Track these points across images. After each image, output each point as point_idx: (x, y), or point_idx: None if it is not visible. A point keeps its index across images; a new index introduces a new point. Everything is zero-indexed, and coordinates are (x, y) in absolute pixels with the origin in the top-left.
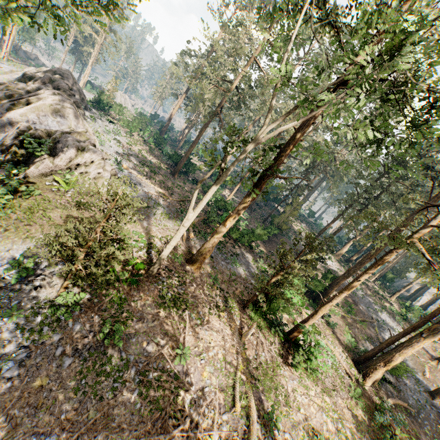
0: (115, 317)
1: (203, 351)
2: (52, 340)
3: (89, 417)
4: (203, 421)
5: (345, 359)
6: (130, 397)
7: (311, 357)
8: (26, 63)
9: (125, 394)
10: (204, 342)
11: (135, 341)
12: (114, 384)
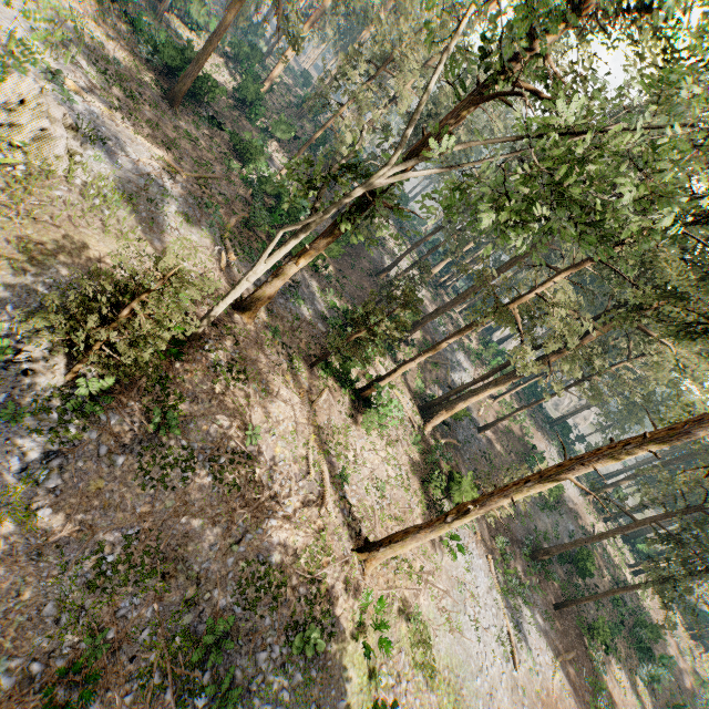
0: (161, 401)
1: (273, 427)
2: (88, 440)
3: (167, 507)
4: (283, 492)
5: (412, 408)
6: (204, 483)
7: (383, 416)
8: None
9: (198, 482)
10: (273, 416)
11: (194, 427)
12: (183, 474)
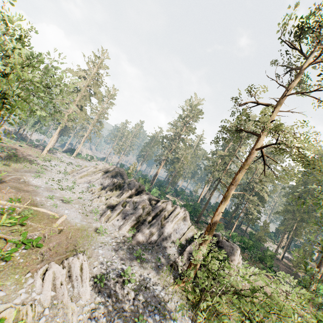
0: None
1: None
2: None
3: None
4: None
5: None
6: None
7: None
8: (38, 148)
9: None
10: None
11: None
12: None
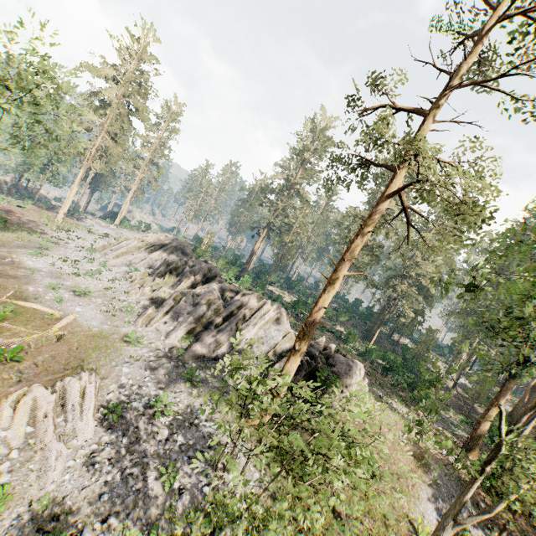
0: None
1: None
2: None
3: None
4: None
5: None
6: None
7: None
8: (54, 210)
9: None
10: None
11: None
12: None
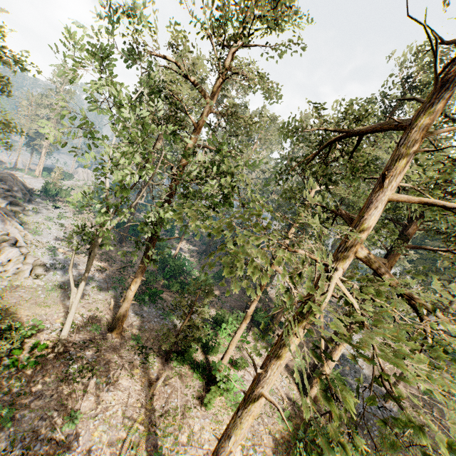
0: (12, 401)
1: (101, 412)
2: None
3: None
4: None
5: (286, 385)
6: None
7: (222, 391)
8: None
9: None
10: (104, 403)
11: (28, 418)
12: None
